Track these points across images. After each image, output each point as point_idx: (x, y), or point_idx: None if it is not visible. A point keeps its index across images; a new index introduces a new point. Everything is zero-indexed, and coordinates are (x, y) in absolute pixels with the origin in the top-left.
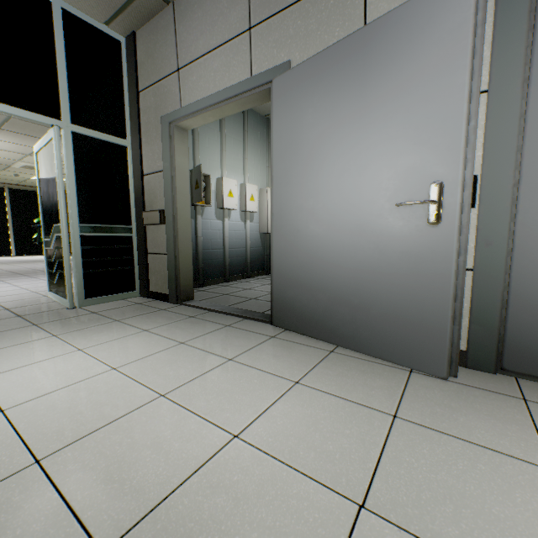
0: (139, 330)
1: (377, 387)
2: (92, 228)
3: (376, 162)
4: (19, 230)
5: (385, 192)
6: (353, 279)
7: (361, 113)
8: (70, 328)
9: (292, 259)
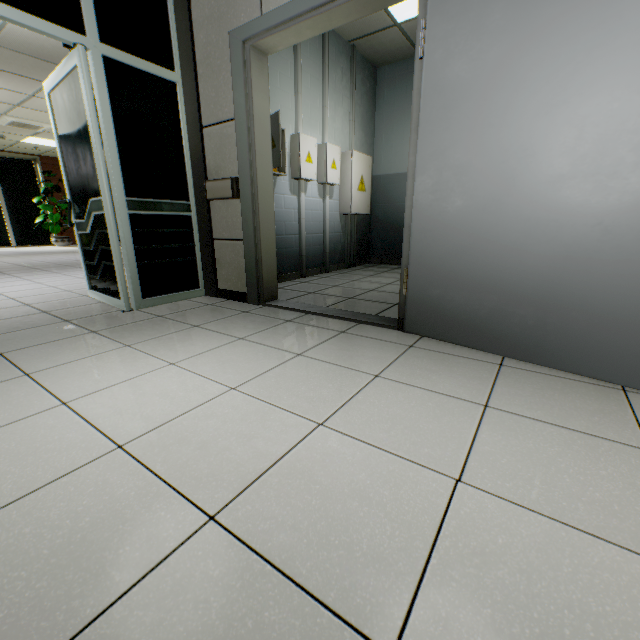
0: (232, 339)
1: (596, 411)
2: (141, 204)
3: (621, 87)
4: (16, 213)
5: (631, 136)
6: (548, 269)
7: (607, 0)
8: (141, 336)
9: (444, 243)
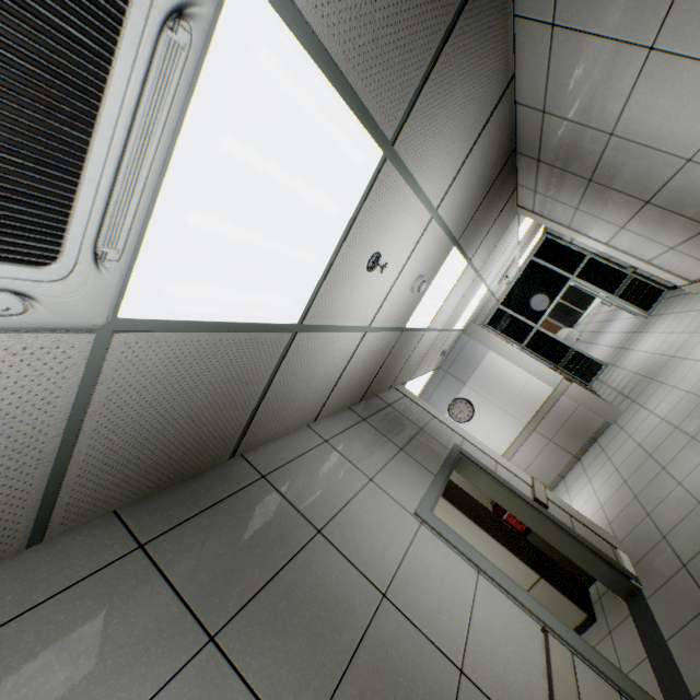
0: (667, 315)
1: None
2: (617, 292)
3: None
4: None
5: None
6: None
7: None
8: (648, 327)
9: None
